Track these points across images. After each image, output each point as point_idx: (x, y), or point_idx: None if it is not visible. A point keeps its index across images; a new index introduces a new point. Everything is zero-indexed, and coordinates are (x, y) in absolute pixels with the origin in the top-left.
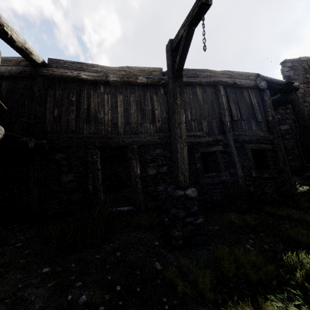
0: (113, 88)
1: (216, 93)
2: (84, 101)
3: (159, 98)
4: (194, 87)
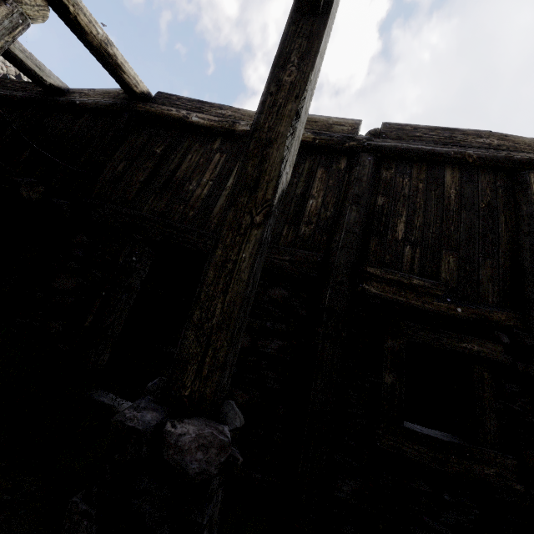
0: (238, 145)
1: (512, 190)
2: (175, 158)
3: (329, 175)
4: (439, 167)
